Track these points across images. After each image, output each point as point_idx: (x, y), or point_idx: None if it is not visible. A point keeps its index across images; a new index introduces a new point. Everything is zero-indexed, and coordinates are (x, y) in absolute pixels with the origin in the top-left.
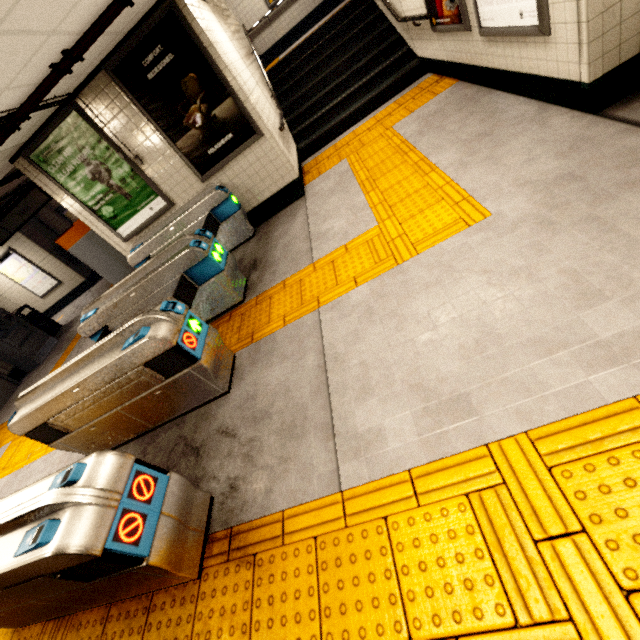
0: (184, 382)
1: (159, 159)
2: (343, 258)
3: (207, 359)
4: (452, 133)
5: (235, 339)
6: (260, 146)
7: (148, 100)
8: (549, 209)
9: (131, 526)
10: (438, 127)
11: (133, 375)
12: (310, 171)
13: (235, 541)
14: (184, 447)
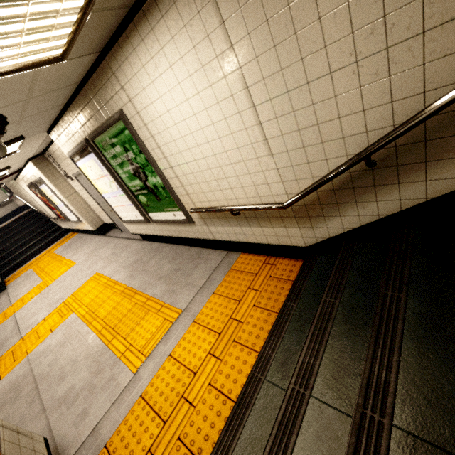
0: None
1: None
2: (27, 296)
3: None
4: (72, 248)
5: None
6: None
7: None
8: (88, 257)
9: None
10: (69, 247)
11: None
12: (10, 280)
13: None
14: None
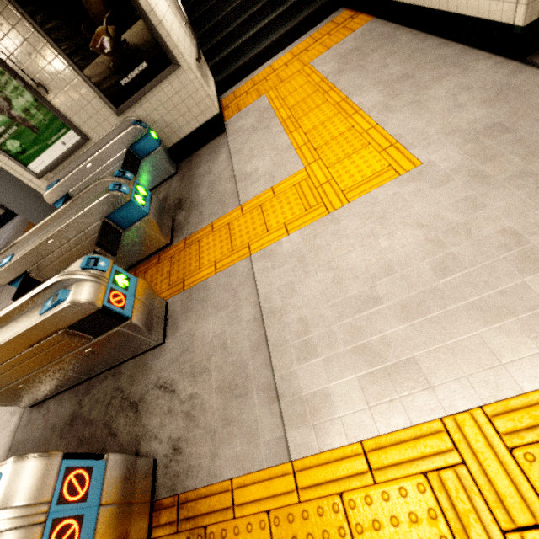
0: (115, 339)
1: (66, 88)
2: (271, 202)
3: (138, 315)
4: (372, 73)
5: (166, 284)
6: (178, 78)
7: (44, 16)
8: (481, 161)
9: (65, 536)
10: (357, 66)
11: (57, 338)
12: (229, 106)
13: (183, 510)
14: (121, 401)
